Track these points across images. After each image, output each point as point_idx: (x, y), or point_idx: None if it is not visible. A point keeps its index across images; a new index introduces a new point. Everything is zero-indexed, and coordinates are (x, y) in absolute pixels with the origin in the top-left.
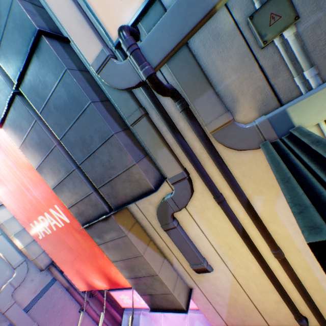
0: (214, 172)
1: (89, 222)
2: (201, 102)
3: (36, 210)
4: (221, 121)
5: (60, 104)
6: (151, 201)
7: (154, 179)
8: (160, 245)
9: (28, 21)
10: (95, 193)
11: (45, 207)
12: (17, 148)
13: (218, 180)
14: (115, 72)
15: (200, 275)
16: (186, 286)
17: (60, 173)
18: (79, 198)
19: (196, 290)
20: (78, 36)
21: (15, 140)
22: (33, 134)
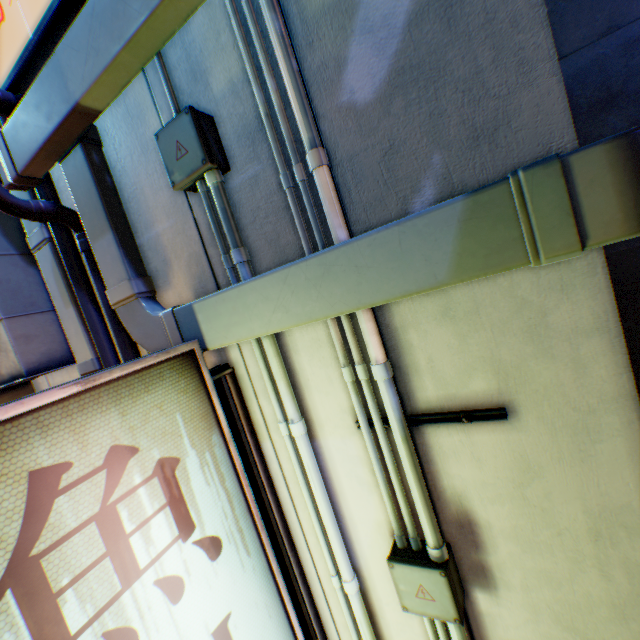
0: None
1: None
2: (103, 248)
3: None
4: (123, 291)
5: None
6: None
7: (40, 356)
8: None
9: None
10: None
11: None
12: None
13: None
14: None
15: None
16: None
17: None
18: None
19: None
20: None
21: None
22: None
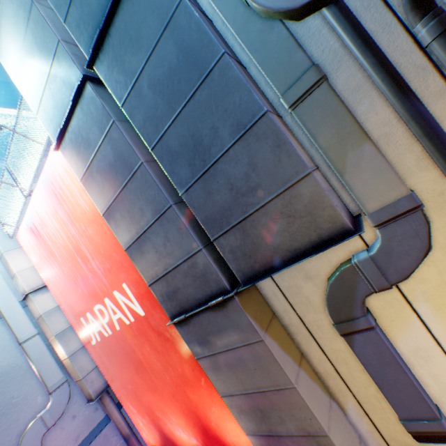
0: None
1: (185, 312)
2: None
3: (92, 293)
4: None
5: (160, 75)
6: (309, 273)
7: (343, 211)
8: (319, 368)
9: None
10: (205, 251)
11: (106, 287)
12: (75, 188)
13: None
14: None
15: None
16: None
17: (142, 217)
18: (172, 264)
19: None
20: None
21: (75, 166)
22: (106, 149)
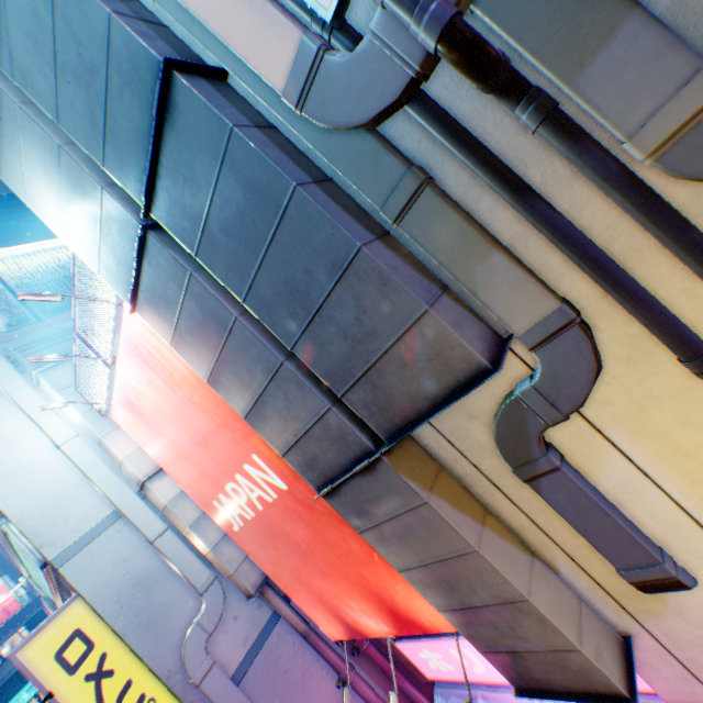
0: (665, 288)
1: (331, 481)
2: (605, 69)
3: (219, 471)
4: (687, 103)
5: (230, 217)
6: (471, 412)
7: (480, 343)
8: (513, 522)
9: (142, 55)
10: (335, 409)
11: (234, 462)
12: (166, 349)
13: (683, 308)
14: (340, 84)
15: (650, 600)
16: (609, 630)
17: (253, 379)
18: (302, 429)
19: (643, 640)
20: (244, 38)
21: (160, 329)
22: (191, 306)
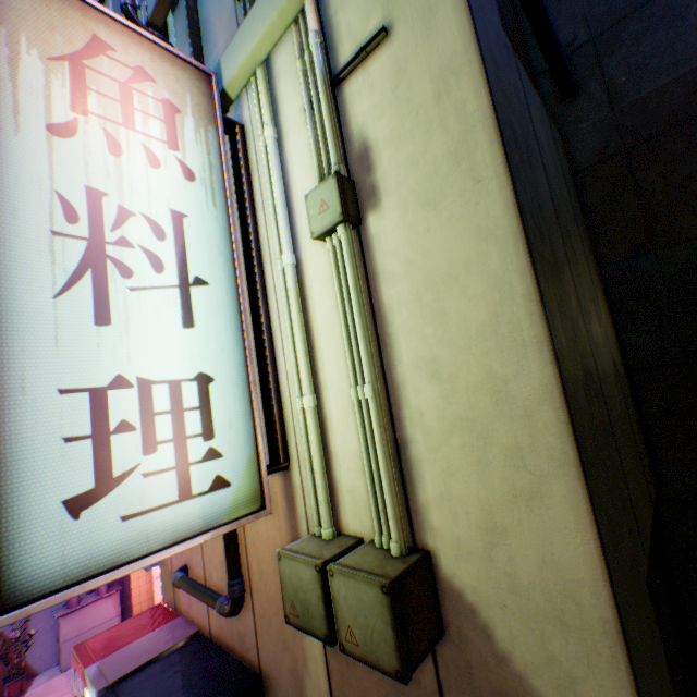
0: None
1: None
2: None
3: None
4: None
5: None
6: None
7: None
8: None
9: None
10: None
11: None
12: None
13: None
14: None
15: None
16: None
17: None
18: None
19: None
20: None
21: None
22: None
